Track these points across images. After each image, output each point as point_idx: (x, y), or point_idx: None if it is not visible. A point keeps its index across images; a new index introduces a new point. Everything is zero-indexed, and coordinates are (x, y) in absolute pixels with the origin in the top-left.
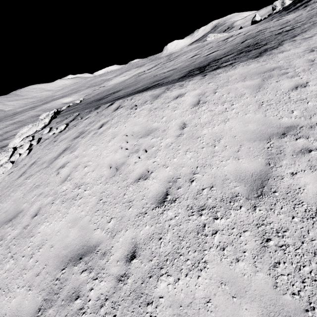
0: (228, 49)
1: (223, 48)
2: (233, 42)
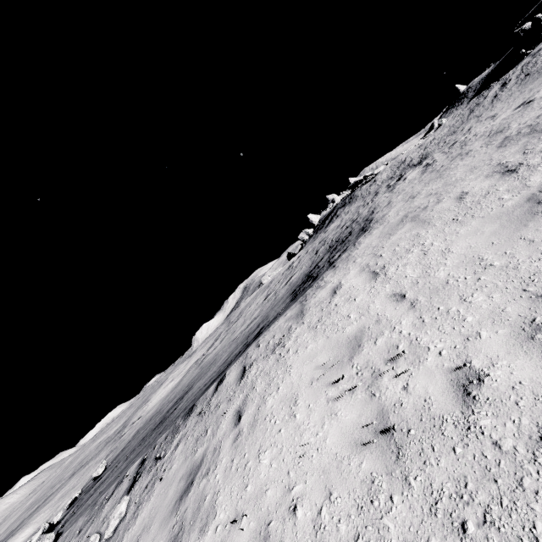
0: (308, 264)
1: (299, 269)
2: (303, 261)
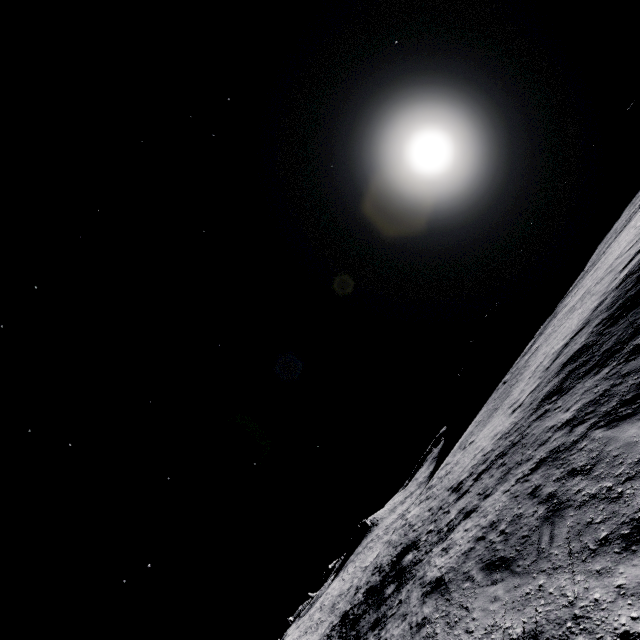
0: None
1: None
2: None
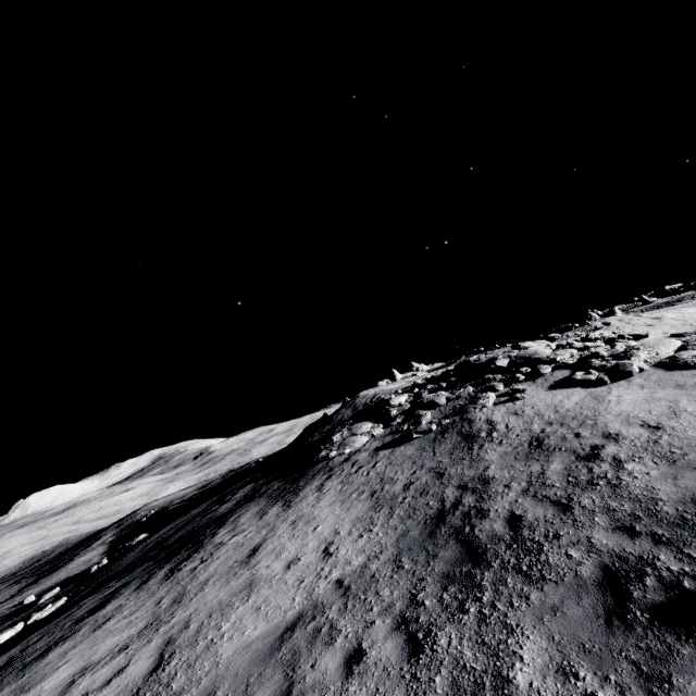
0: None
1: None
2: None
